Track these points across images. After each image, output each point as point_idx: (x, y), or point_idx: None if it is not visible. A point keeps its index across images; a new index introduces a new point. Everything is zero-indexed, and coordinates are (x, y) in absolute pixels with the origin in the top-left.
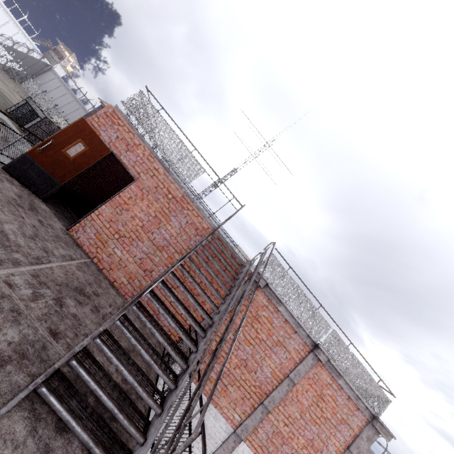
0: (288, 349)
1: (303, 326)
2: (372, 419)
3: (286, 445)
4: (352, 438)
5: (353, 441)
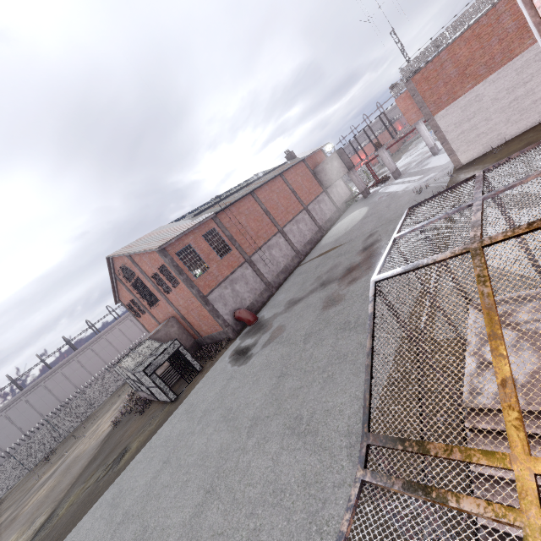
0: None
1: None
2: None
3: None
4: None
5: None
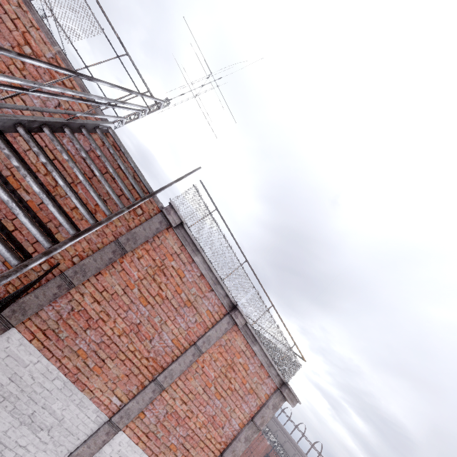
0: (199, 311)
1: (223, 283)
2: (281, 386)
3: (181, 426)
4: (258, 408)
5: (259, 411)
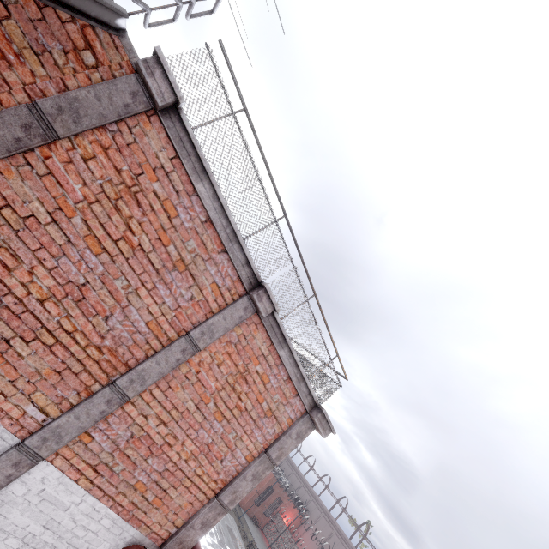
0: (199, 282)
1: (243, 241)
2: (312, 409)
3: (155, 457)
4: (275, 437)
5: (277, 441)
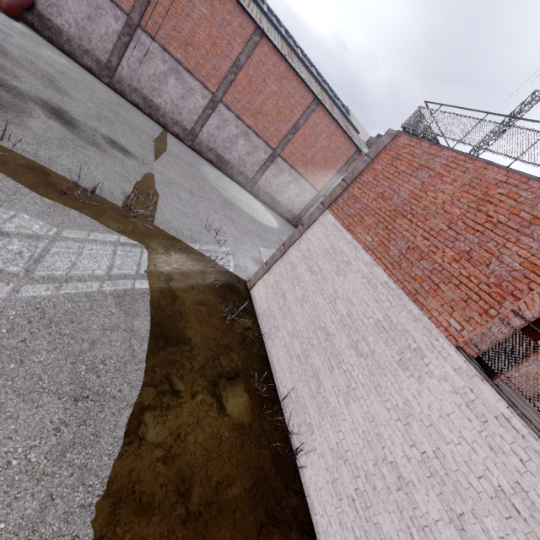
0: None
1: None
2: None
3: None
4: None
5: None
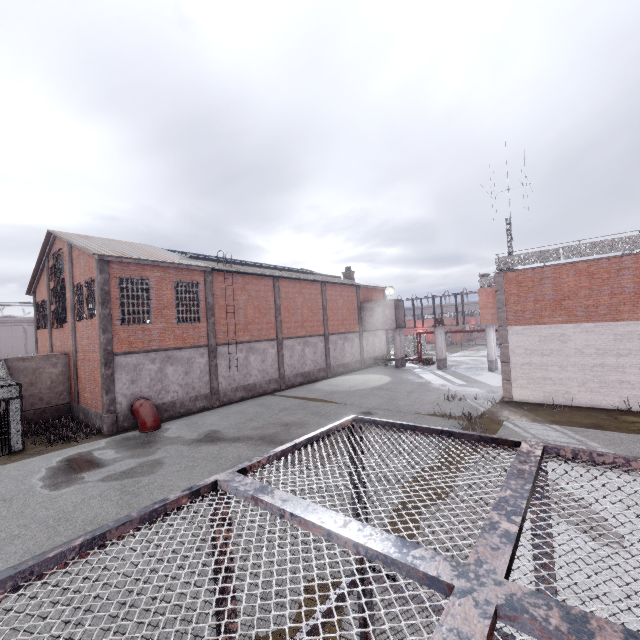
0: None
1: None
2: None
3: None
4: None
5: None
